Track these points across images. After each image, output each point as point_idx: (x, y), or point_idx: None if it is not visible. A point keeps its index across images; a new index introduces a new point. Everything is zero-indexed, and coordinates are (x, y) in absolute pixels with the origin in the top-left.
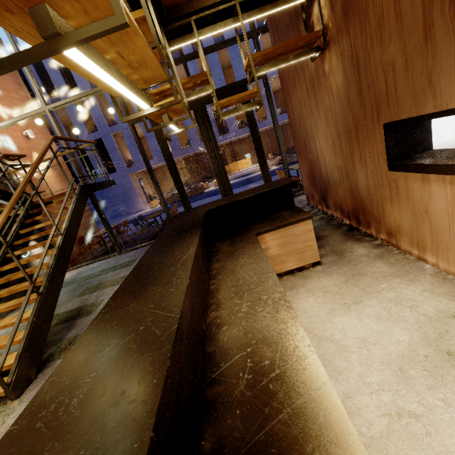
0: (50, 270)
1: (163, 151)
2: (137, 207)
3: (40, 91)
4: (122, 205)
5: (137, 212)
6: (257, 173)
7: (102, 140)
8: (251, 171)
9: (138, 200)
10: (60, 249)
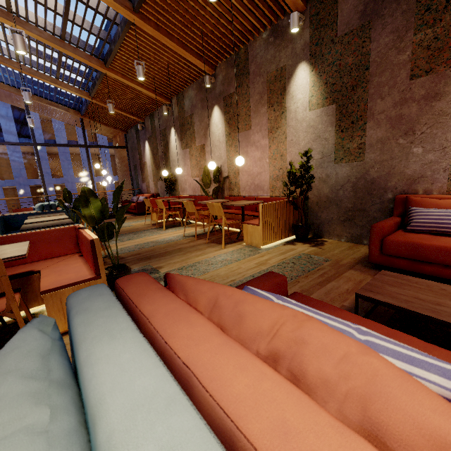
0: None
1: None
2: None
3: None
4: None
5: None
6: None
7: None
8: None
9: None
10: None
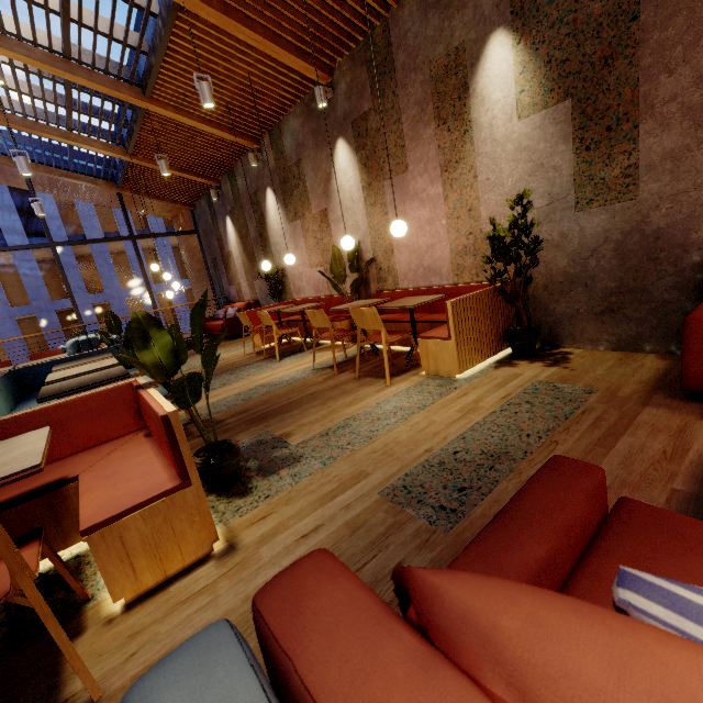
0: None
1: None
2: None
3: None
4: None
5: None
6: None
7: None
8: None
9: None
10: None
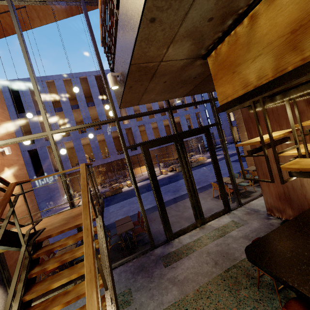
0: None
1: (150, 172)
2: (58, 204)
3: (47, 118)
4: (44, 203)
5: (59, 209)
6: (158, 176)
7: (35, 150)
8: None
9: (60, 199)
10: None
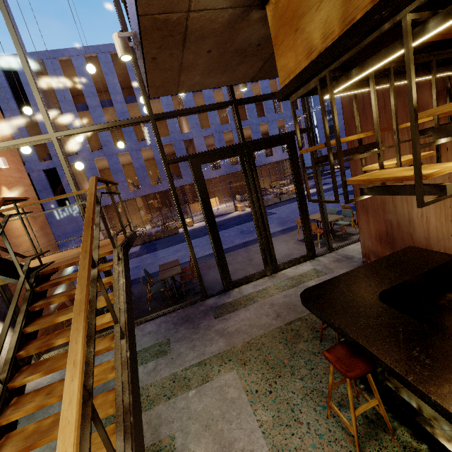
0: (130, 419)
1: (202, 198)
2: None
3: (48, 113)
4: (74, 245)
5: None
6: (232, 214)
7: (54, 170)
8: (223, 211)
9: None
10: (130, 367)
